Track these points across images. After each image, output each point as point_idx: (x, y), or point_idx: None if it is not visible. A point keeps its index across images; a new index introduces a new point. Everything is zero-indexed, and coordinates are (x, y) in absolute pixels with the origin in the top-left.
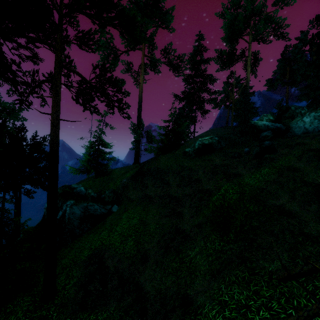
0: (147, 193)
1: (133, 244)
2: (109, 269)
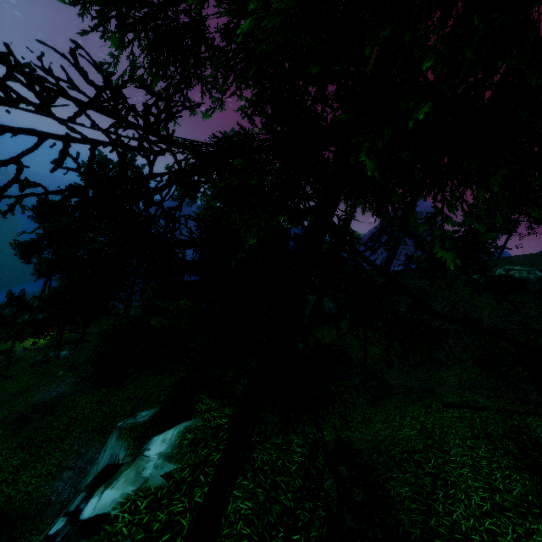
0: (398, 312)
1: (378, 351)
2: (353, 359)
